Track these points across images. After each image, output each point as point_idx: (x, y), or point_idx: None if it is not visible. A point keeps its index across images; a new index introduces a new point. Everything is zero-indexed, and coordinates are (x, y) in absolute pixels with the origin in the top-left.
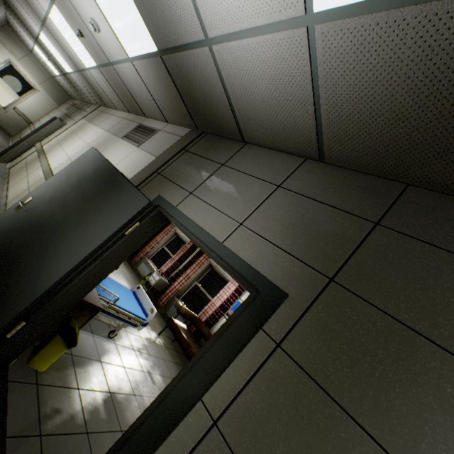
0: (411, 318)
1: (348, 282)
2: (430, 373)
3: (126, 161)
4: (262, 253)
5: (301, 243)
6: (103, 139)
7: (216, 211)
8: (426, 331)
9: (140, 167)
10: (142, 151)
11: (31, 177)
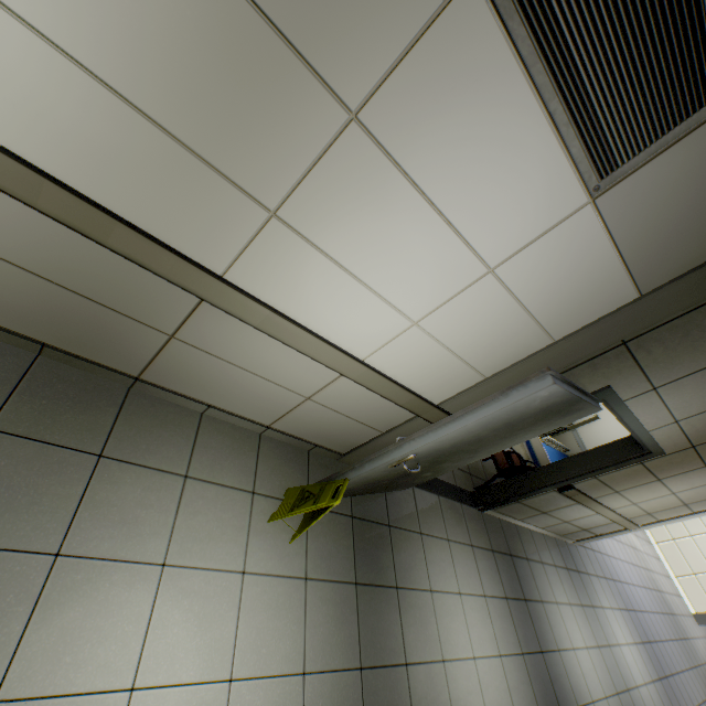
0: (704, 455)
1: (698, 447)
2: (688, 464)
3: (540, 266)
4: (671, 437)
5: (700, 434)
6: None
7: (666, 411)
8: (703, 457)
9: (585, 312)
10: (606, 239)
11: None
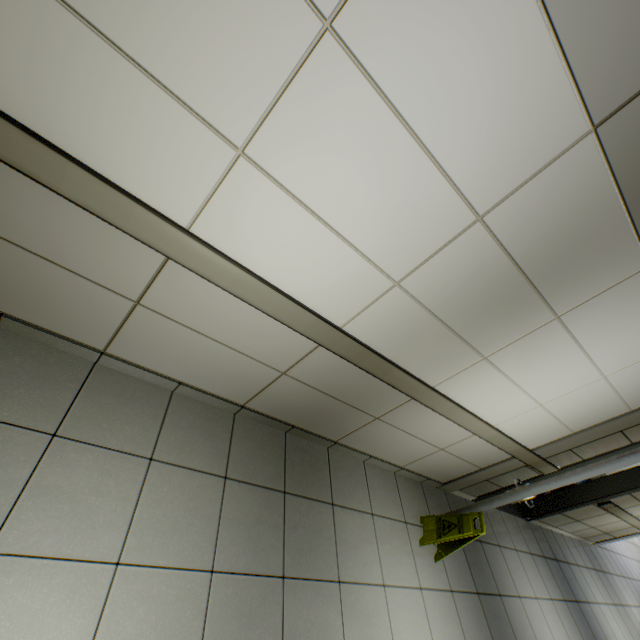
0: None
1: None
2: None
3: (637, 373)
4: None
5: None
6: (573, 222)
7: None
8: None
9: None
10: None
11: (209, 328)
